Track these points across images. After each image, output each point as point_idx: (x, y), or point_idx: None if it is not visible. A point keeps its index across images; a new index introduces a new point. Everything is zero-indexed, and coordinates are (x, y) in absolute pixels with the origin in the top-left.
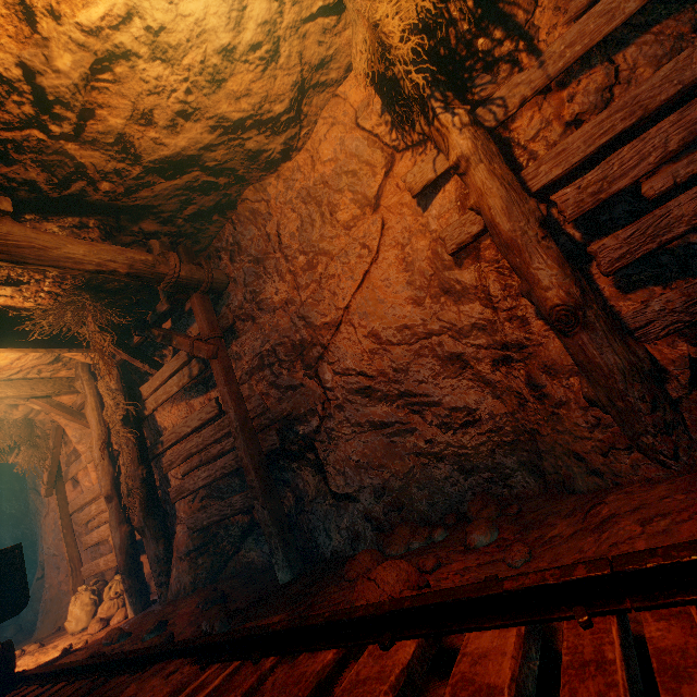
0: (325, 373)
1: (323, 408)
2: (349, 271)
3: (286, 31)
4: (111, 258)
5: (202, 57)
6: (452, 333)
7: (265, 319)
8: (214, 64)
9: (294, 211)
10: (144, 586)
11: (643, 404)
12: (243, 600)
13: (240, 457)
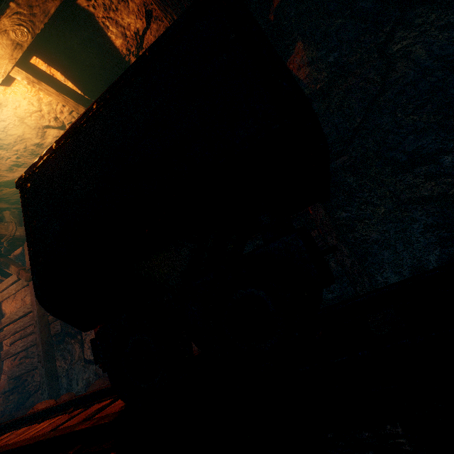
0: None
1: None
2: None
3: None
4: None
5: (24, 146)
6: None
7: None
8: (32, 149)
9: None
10: None
11: None
12: None
13: (35, 338)
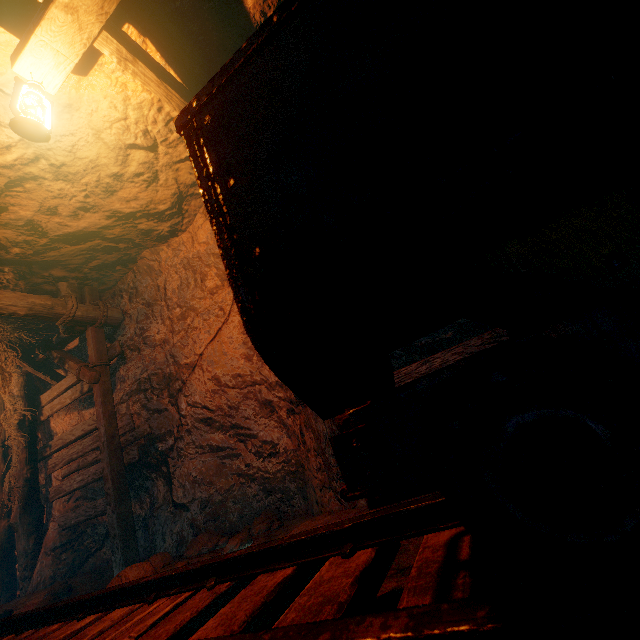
0: (182, 402)
1: (178, 431)
2: (207, 326)
3: (163, 167)
4: (13, 303)
5: (97, 178)
6: (267, 385)
7: (147, 352)
8: (107, 182)
9: (177, 274)
10: (13, 579)
11: (333, 459)
12: (82, 593)
13: (102, 468)
